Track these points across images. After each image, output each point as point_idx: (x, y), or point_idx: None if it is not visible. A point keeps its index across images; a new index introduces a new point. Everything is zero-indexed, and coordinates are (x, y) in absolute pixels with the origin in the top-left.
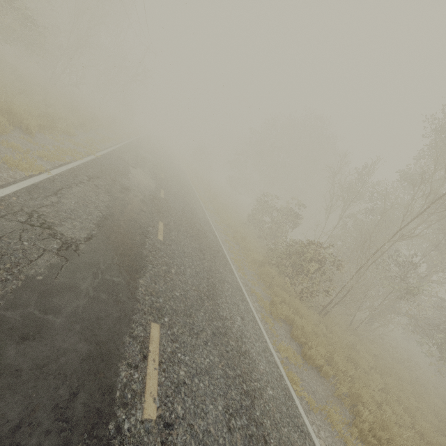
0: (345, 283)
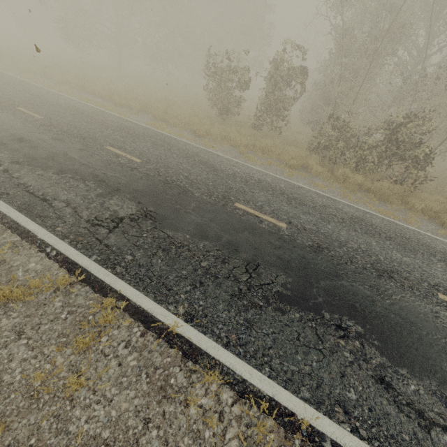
0: (440, 144)
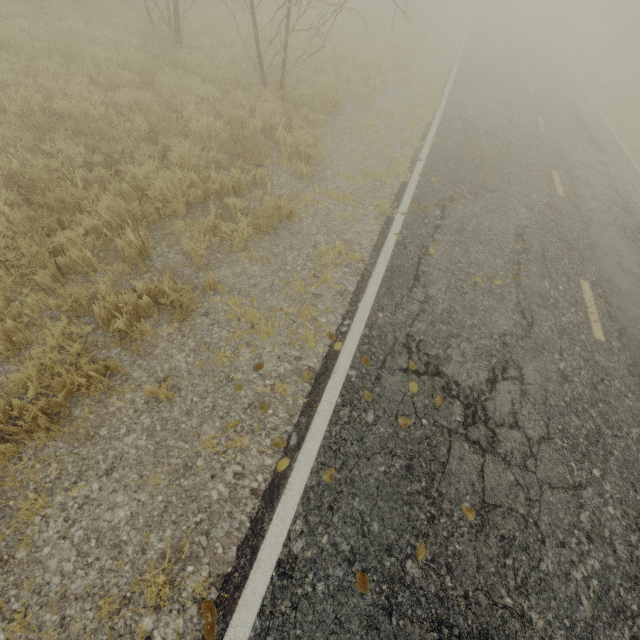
0: None
